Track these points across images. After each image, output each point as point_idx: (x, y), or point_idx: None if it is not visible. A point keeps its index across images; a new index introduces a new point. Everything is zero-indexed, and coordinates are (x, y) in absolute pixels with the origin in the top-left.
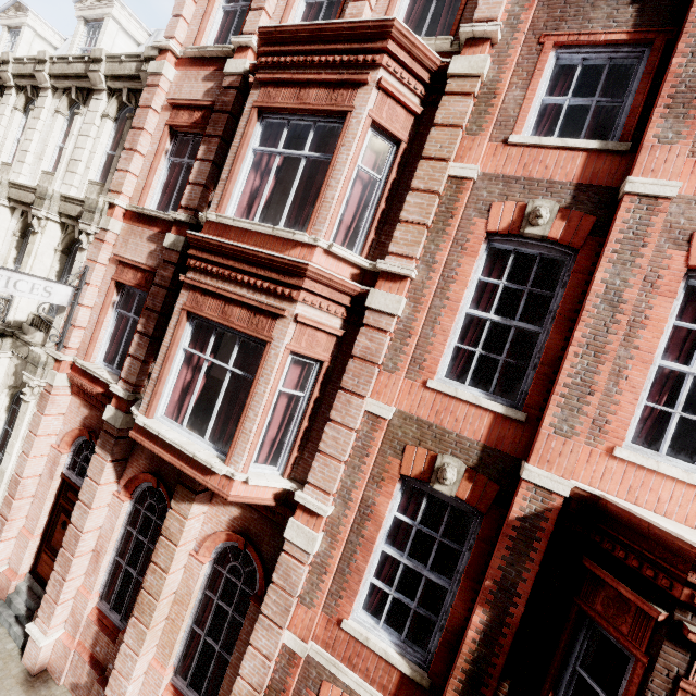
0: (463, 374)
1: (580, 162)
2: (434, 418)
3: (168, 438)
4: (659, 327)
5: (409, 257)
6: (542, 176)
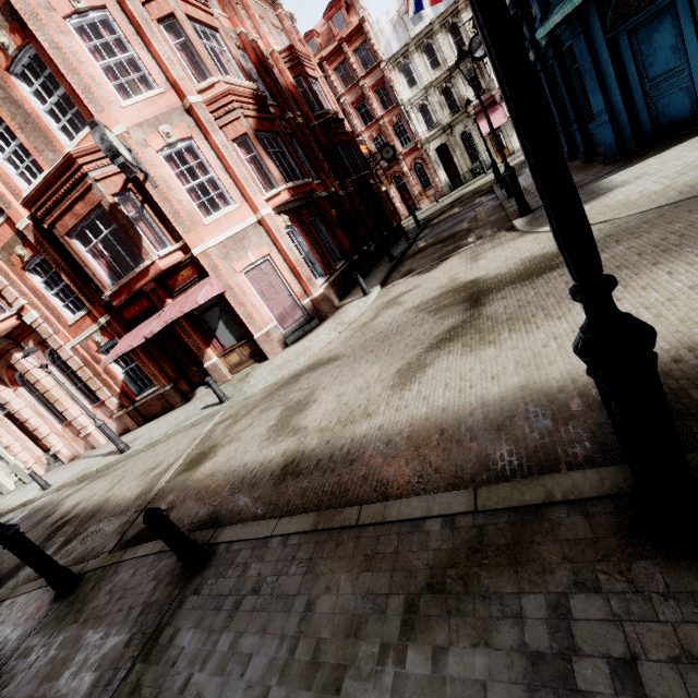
0: None
1: None
2: (3, 243)
3: None
4: None
5: None
6: None
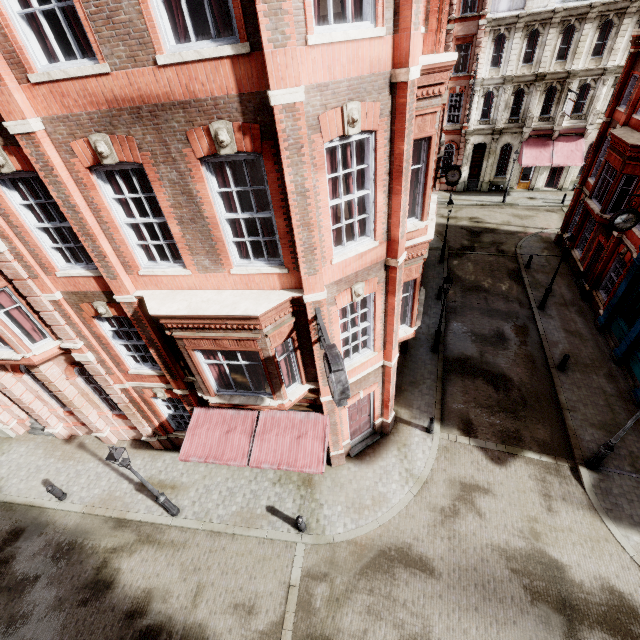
0: (74, 257)
1: None
2: (76, 289)
3: None
4: (105, 208)
5: None
6: None
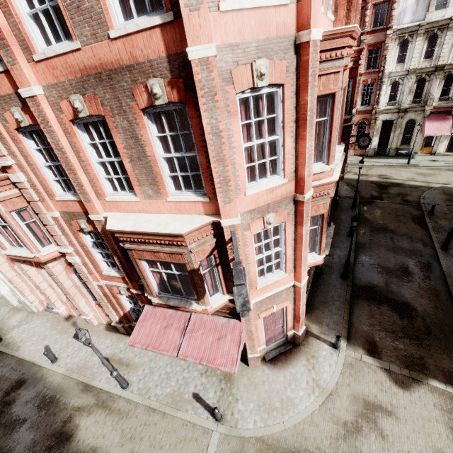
0: (68, 187)
1: (6, 80)
2: (68, 210)
3: (13, 255)
4: (83, 150)
5: (4, 155)
6: (4, 93)
